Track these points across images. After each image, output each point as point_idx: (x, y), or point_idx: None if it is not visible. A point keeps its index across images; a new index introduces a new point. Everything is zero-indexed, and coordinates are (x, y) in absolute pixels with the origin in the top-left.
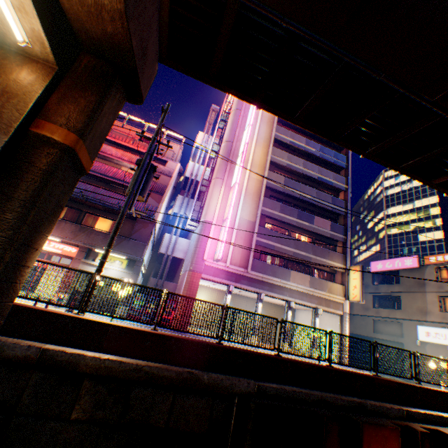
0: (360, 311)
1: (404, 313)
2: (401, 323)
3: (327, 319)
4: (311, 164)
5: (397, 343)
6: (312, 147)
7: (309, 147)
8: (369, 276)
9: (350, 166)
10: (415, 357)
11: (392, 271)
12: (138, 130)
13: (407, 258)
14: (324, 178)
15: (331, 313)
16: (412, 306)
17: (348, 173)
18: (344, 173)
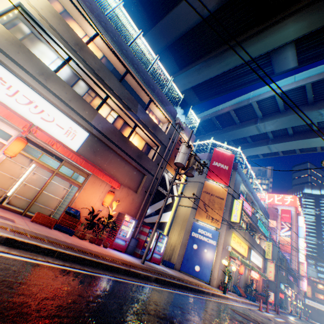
0: None
1: None
2: None
3: None
4: None
5: None
6: None
7: None
8: None
9: None
10: None
11: None
12: None
13: None
14: None
15: None
16: None
17: None
18: None
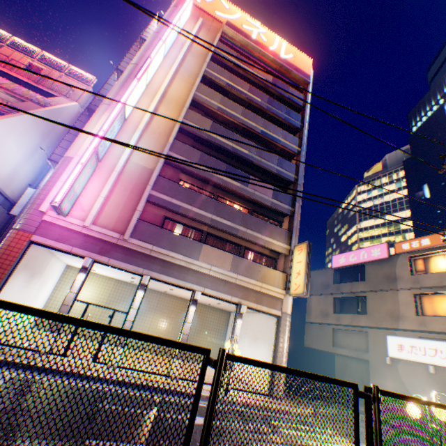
0: (319, 318)
1: (370, 319)
2: (367, 333)
3: (262, 324)
4: (253, 114)
5: (364, 360)
6: (258, 96)
7: (254, 95)
8: (330, 273)
9: (306, 128)
10: (372, 408)
11: (357, 265)
12: (25, 57)
13: (375, 247)
14: (270, 134)
15: (267, 315)
16: (381, 309)
17: (303, 135)
18: (298, 136)
